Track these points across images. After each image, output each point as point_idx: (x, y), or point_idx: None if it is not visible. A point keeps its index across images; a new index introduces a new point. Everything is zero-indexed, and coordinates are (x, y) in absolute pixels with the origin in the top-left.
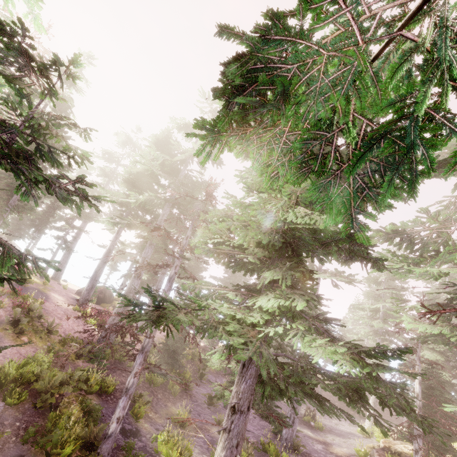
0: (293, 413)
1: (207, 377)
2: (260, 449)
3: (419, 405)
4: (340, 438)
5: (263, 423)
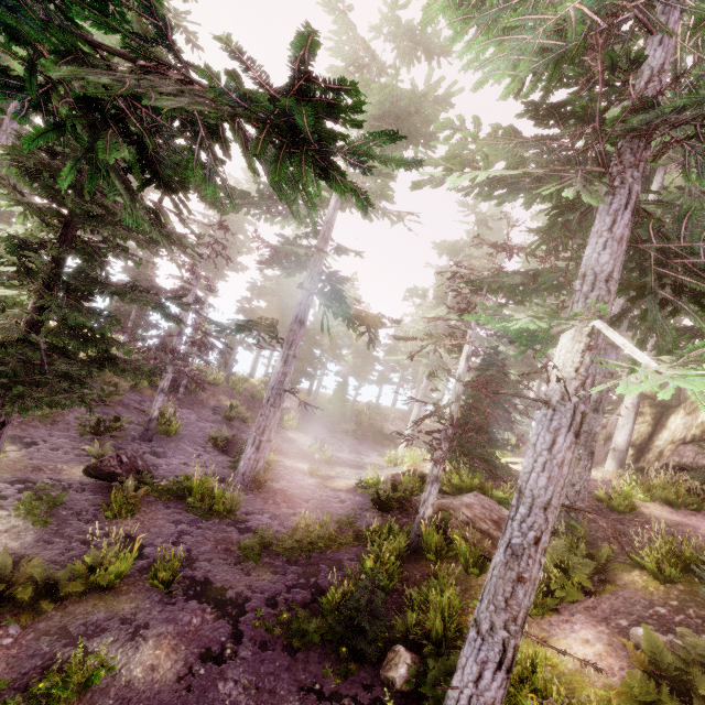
0: (259, 435)
1: (120, 398)
2: (174, 491)
3: (458, 392)
4: (354, 469)
5: (222, 458)
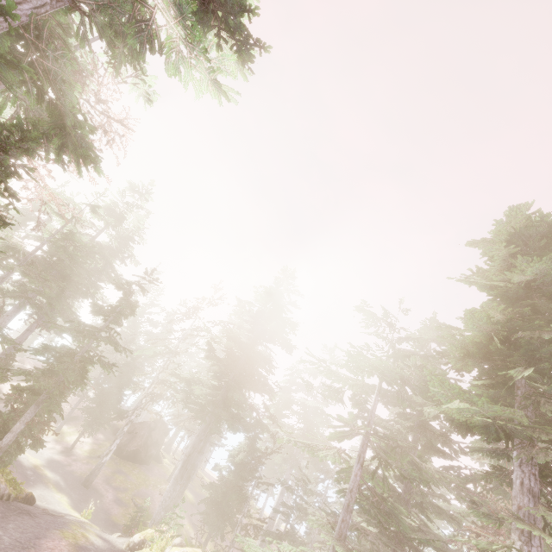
0: None
1: None
2: None
3: None
4: None
5: None
